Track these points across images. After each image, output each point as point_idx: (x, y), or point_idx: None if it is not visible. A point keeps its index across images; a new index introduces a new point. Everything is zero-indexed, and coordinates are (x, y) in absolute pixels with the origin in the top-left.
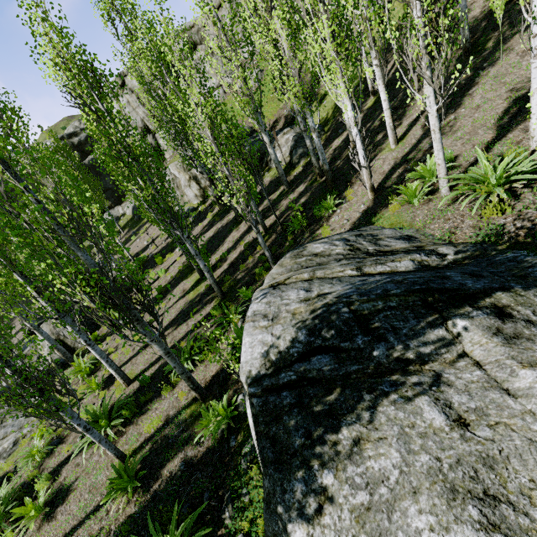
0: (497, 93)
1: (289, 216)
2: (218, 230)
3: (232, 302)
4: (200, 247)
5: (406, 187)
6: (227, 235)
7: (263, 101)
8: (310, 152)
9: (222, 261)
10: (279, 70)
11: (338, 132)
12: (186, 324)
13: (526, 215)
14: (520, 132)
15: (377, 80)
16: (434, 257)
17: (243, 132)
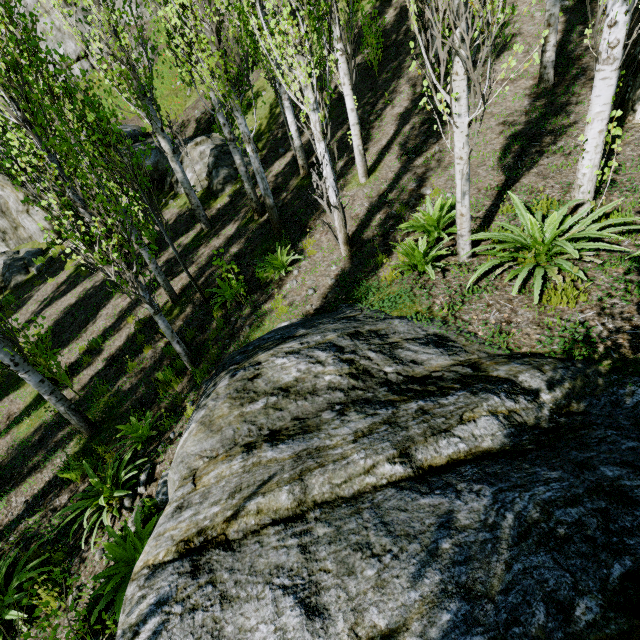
0: (486, 125)
1: (213, 275)
2: (86, 293)
3: (110, 445)
4: (50, 324)
5: (397, 242)
6: (104, 303)
7: (161, 92)
8: (242, 175)
9: (93, 353)
10: (180, 17)
11: (279, 151)
12: (5, 503)
13: (613, 308)
14: (537, 177)
15: (341, 76)
16: (522, 399)
17: (128, 133)
